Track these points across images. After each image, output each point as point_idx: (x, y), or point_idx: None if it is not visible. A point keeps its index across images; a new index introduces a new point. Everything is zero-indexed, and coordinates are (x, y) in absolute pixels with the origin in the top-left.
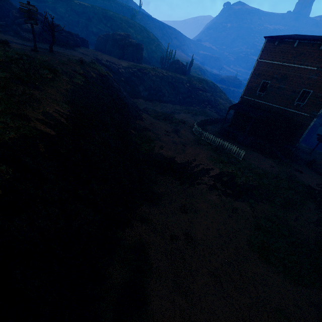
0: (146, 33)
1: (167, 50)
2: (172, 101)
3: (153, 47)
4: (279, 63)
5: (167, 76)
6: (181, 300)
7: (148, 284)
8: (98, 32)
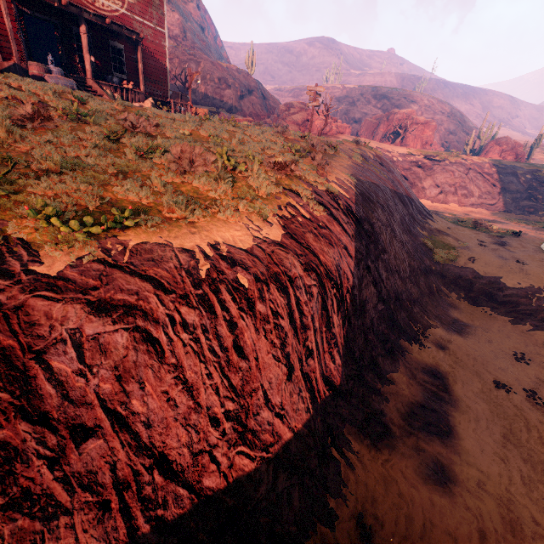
0: (440, 106)
1: (484, 123)
2: (487, 205)
3: (451, 126)
4: None
5: (481, 163)
6: (523, 466)
7: (455, 418)
8: (362, 118)
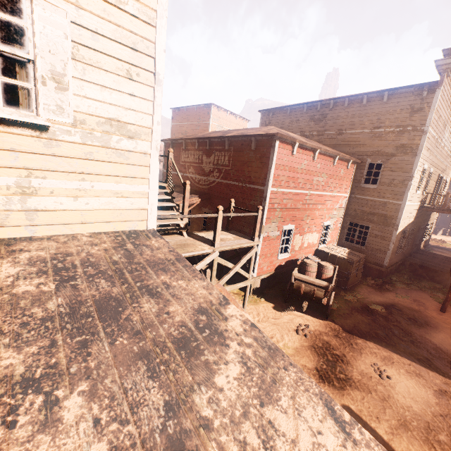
0: None
1: None
2: None
3: None
4: (182, 124)
5: None
6: None
7: None
8: None
